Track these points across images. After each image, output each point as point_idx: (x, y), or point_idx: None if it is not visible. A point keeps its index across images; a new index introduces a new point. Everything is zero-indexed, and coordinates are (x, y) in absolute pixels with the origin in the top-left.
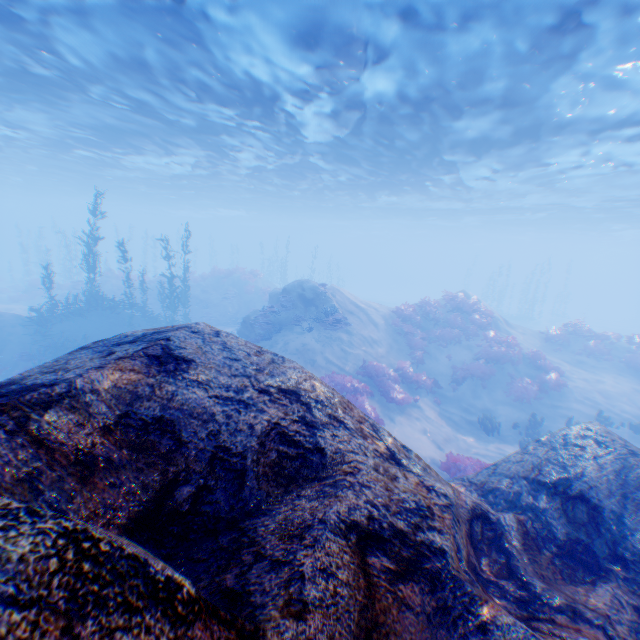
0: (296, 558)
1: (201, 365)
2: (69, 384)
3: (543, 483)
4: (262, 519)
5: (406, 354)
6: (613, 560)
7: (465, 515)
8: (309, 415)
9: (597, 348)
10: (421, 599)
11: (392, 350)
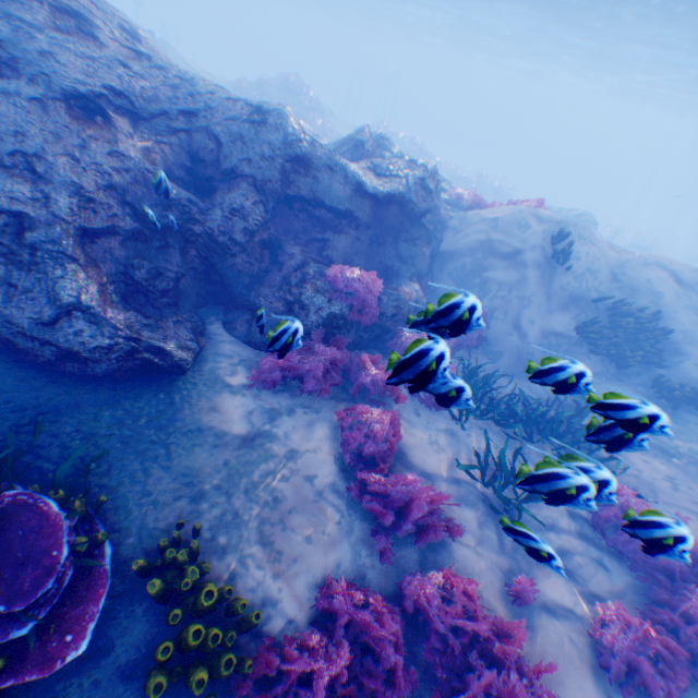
0: None
1: None
2: None
3: None
4: None
5: None
6: None
7: None
8: (135, 31)
9: None
10: None
11: None
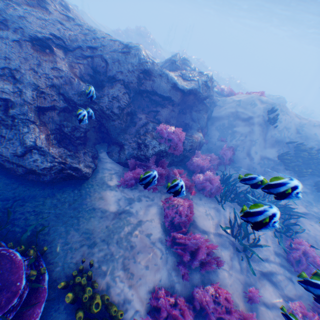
0: None
1: None
2: None
3: None
4: None
5: None
6: None
7: None
8: (67, 5)
9: None
10: None
11: None
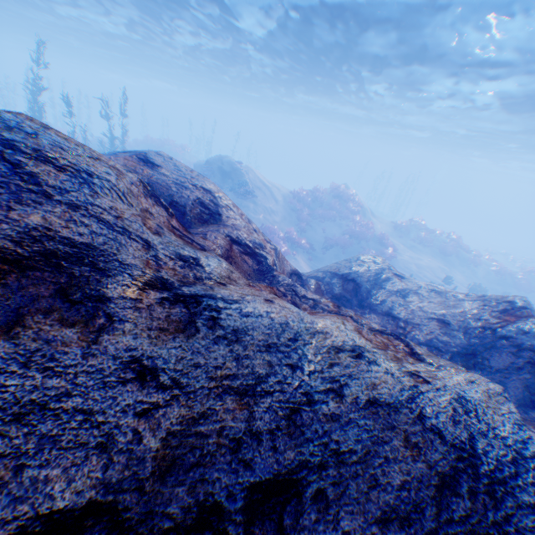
0: (205, 234)
1: (163, 168)
2: (109, 157)
3: (337, 274)
4: (192, 229)
5: (295, 225)
6: (358, 305)
7: (289, 271)
8: (216, 201)
9: (425, 238)
10: (252, 264)
11: (285, 221)
